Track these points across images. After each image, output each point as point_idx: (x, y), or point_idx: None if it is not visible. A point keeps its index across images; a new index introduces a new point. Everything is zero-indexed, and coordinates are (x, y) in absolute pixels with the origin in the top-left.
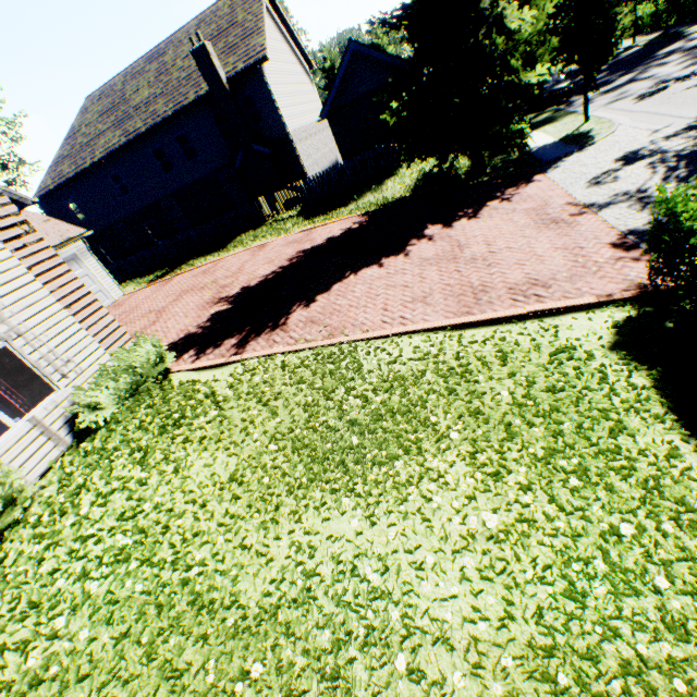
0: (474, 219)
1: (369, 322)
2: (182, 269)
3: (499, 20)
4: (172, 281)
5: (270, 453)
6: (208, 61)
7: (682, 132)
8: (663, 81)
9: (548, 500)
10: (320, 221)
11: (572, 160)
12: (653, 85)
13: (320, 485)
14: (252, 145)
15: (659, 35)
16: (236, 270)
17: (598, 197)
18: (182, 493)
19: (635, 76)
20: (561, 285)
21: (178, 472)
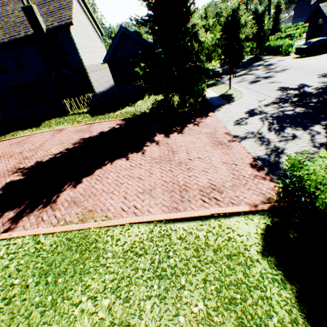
0: (181, 134)
1: (113, 209)
2: (5, 137)
3: (195, 34)
4: None
5: None
6: (34, 16)
7: (271, 104)
8: (258, 77)
9: None
10: (99, 119)
11: (225, 108)
12: (255, 78)
13: None
14: (61, 69)
15: (253, 57)
16: (38, 146)
17: (240, 132)
18: None
19: (247, 72)
20: (228, 192)
21: None
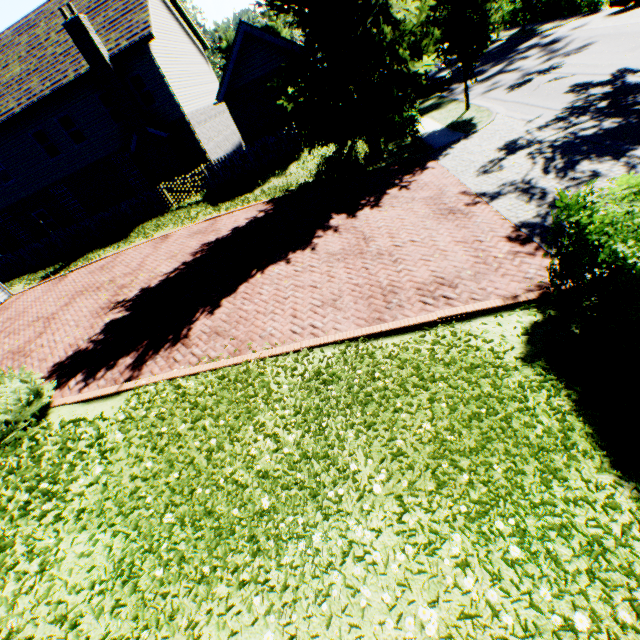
0: (376, 208)
1: (278, 333)
2: (78, 263)
3: (385, 9)
4: (66, 278)
5: (166, 526)
6: (85, 36)
7: (552, 123)
8: (528, 73)
9: (490, 580)
10: (226, 208)
11: (460, 147)
12: (520, 77)
13: (226, 574)
14: (146, 128)
15: (518, 31)
16: (137, 266)
17: (488, 186)
18: (48, 606)
19: (503, 68)
20: (467, 285)
21: (44, 570)
